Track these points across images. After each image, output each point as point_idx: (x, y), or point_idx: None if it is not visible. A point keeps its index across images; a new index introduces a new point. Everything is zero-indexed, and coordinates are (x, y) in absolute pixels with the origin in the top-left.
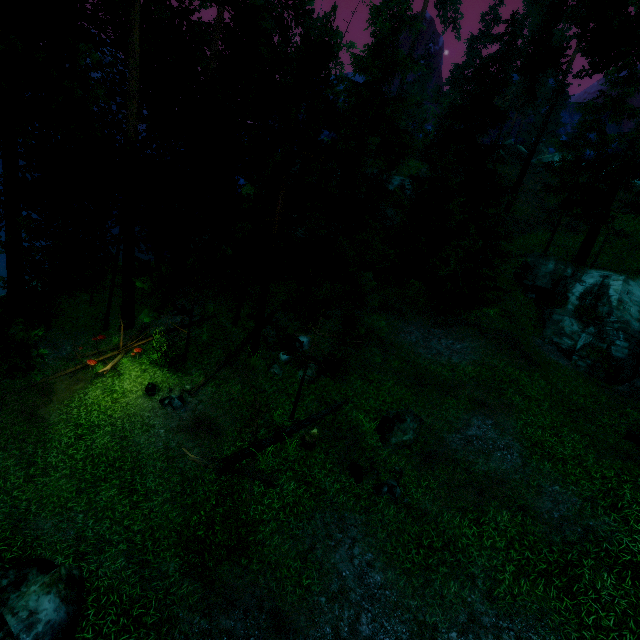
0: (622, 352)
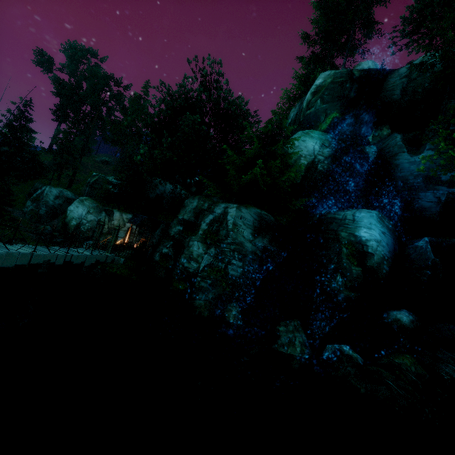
0: (44, 212)
